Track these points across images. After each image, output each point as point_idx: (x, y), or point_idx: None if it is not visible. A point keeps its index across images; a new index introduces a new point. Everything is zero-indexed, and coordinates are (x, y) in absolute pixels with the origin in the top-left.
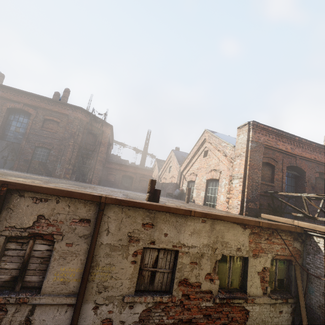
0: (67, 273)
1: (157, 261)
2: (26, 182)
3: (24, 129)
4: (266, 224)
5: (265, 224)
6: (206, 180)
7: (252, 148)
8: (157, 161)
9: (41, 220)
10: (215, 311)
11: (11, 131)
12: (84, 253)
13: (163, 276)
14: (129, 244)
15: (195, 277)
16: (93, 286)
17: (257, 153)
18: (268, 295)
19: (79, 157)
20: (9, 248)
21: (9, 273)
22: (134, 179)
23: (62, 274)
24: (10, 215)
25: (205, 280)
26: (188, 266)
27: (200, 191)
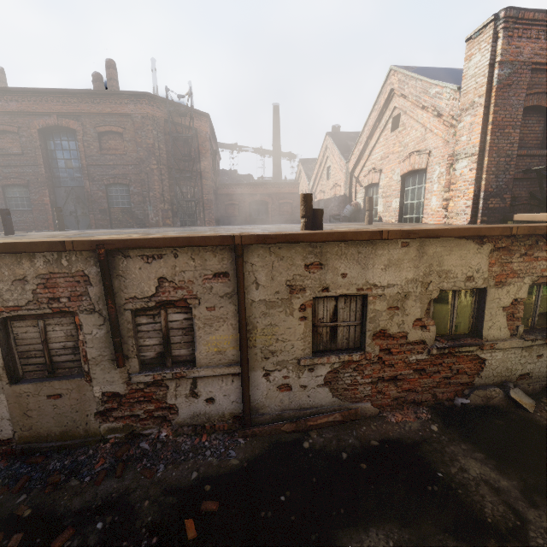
0: (219, 342)
1: (337, 313)
2: None
3: (77, 160)
4: (524, 230)
5: (523, 229)
6: (401, 176)
7: (500, 81)
8: (302, 164)
9: (165, 284)
10: (430, 364)
11: (62, 169)
12: (233, 316)
13: (348, 331)
14: (292, 296)
15: (398, 326)
16: (256, 352)
17: (513, 89)
18: (519, 337)
19: (174, 187)
20: (141, 323)
21: (153, 350)
22: (270, 204)
23: (214, 344)
24: (124, 283)
25: (414, 328)
26: (385, 314)
27: (390, 200)
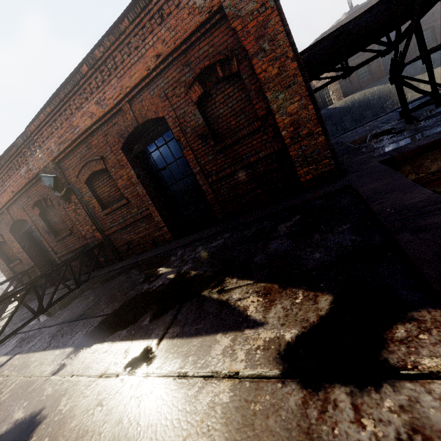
0: None
1: None
2: None
3: None
4: None
5: None
6: None
7: None
8: None
9: None
10: None
11: None
12: None
13: None
14: None
15: None
16: None
17: None
18: None
19: None
20: None
21: None
22: None
23: None
24: None
25: None
26: None
27: None
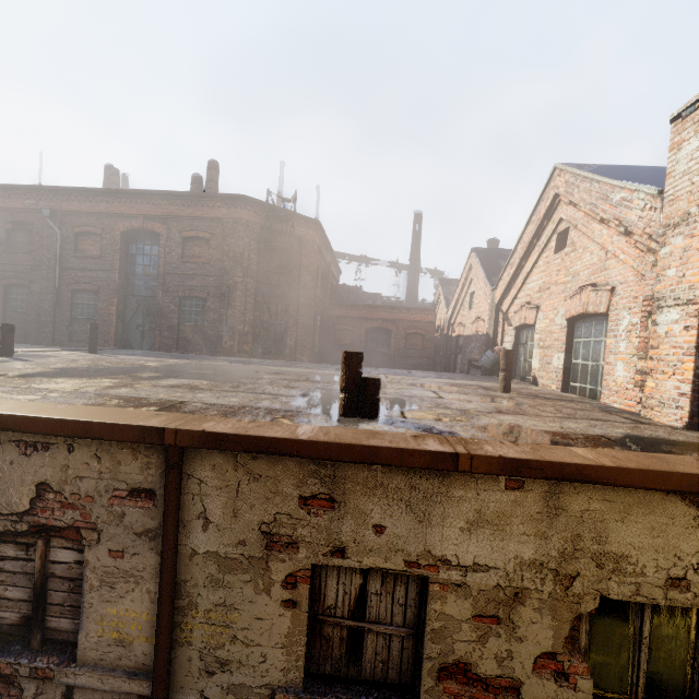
0: (123, 621)
1: (364, 602)
2: (52, 393)
3: (156, 267)
4: None
5: None
6: (568, 320)
7: None
8: (441, 285)
9: (48, 495)
10: None
11: (139, 276)
12: (154, 576)
13: (387, 644)
14: (269, 555)
15: (497, 660)
16: (192, 655)
17: None
18: None
19: (259, 305)
20: (6, 556)
21: (16, 609)
22: (393, 333)
23: (114, 624)
24: None
25: (537, 672)
26: (468, 627)
27: (550, 353)
